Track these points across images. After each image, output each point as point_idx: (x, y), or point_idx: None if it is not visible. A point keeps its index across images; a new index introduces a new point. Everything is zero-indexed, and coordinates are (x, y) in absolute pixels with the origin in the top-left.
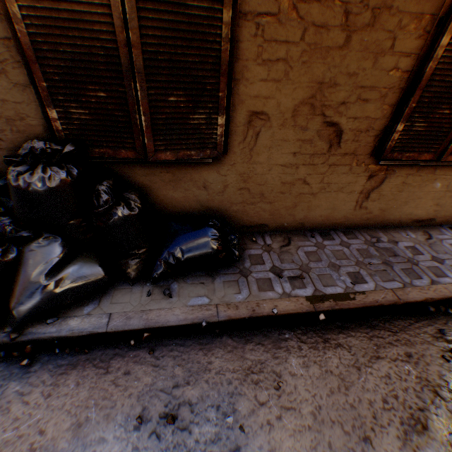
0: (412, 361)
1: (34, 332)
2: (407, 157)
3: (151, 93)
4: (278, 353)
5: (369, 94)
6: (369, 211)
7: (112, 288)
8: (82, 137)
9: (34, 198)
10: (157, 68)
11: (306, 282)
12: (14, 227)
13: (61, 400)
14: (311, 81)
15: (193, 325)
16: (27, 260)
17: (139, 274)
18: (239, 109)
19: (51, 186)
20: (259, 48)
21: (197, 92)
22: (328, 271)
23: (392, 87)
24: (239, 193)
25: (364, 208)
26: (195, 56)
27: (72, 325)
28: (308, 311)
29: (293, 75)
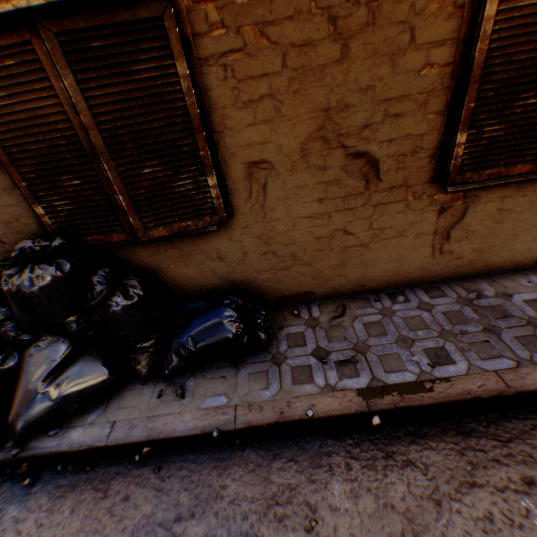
0: (535, 492)
1: (36, 446)
2: (489, 174)
3: (122, 170)
4: (316, 474)
5: (401, 106)
6: (458, 255)
7: (123, 389)
8: (73, 227)
9: (25, 300)
10: (120, 142)
11: (361, 368)
12: (16, 332)
13: (52, 530)
14: (313, 110)
15: (204, 435)
16: (27, 366)
17: (151, 370)
18: (232, 163)
19: (39, 285)
20: (234, 90)
21: (173, 157)
22: (395, 349)
23: (432, 89)
24: (263, 258)
25: (447, 253)
26: (159, 120)
27: (73, 436)
28: (359, 411)
29: (286, 110)
